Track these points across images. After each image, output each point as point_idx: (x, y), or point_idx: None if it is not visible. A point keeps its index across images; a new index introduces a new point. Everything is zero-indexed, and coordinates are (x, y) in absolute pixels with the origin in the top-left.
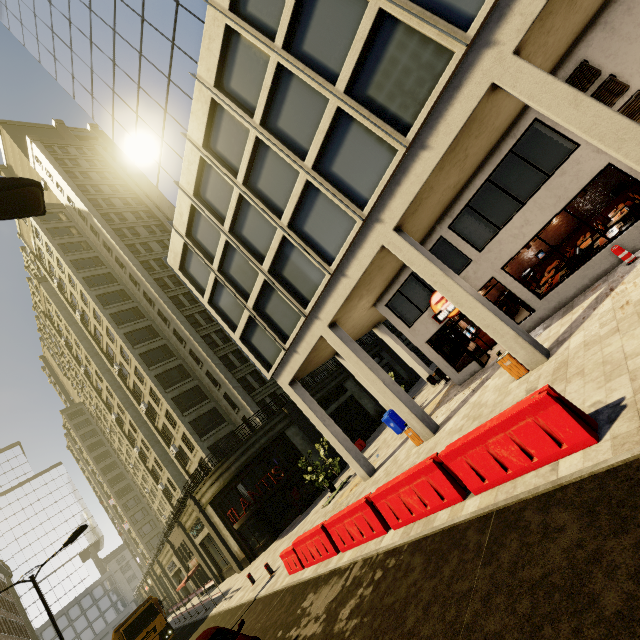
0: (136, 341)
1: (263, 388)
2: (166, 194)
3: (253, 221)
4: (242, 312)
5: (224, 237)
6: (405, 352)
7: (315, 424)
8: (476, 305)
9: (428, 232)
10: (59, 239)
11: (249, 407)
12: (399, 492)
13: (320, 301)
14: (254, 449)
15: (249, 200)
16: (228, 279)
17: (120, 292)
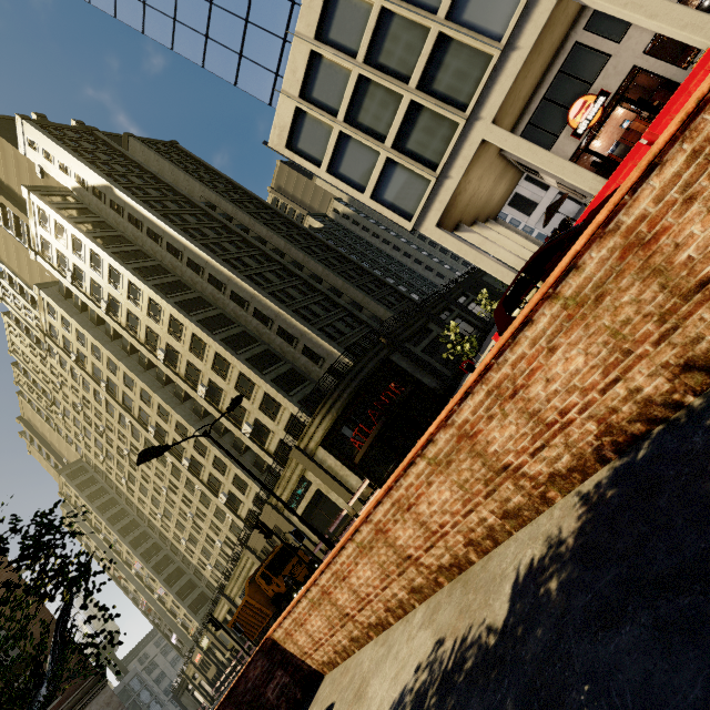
0: (189, 310)
1: (344, 338)
2: (248, 89)
3: (394, 39)
4: (372, 165)
5: (356, 72)
6: (510, 241)
7: (471, 260)
8: (672, 8)
9: (562, 42)
10: (74, 218)
11: (338, 351)
12: (689, 89)
13: (482, 96)
14: (363, 374)
15: (394, 9)
16: (356, 129)
17: (157, 268)
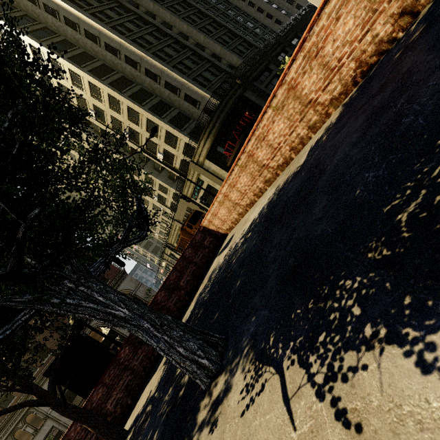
0: (100, 76)
1: (211, 84)
2: None
3: None
4: None
5: None
6: None
7: None
8: None
9: None
10: None
11: (208, 95)
12: None
13: None
14: (227, 108)
15: None
16: None
17: (64, 42)
